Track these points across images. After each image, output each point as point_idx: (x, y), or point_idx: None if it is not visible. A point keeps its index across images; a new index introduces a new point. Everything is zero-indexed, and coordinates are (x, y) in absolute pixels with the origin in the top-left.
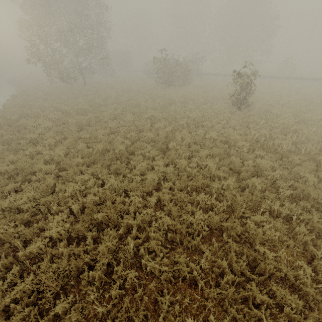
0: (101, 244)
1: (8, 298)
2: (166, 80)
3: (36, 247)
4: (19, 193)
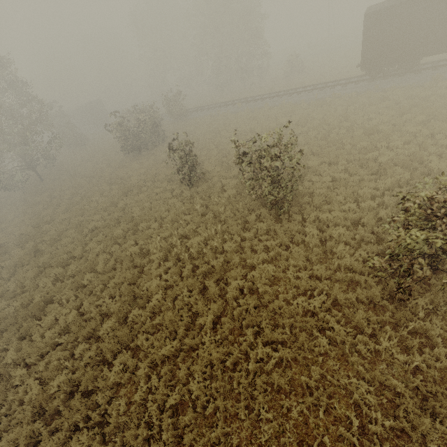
0: None
1: None
2: (131, 148)
3: None
4: None
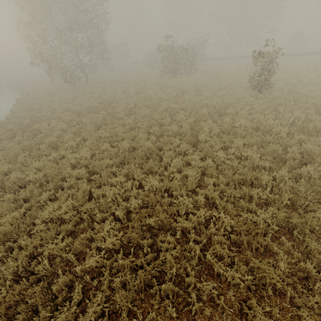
0: (167, 254)
1: (80, 320)
2: (172, 68)
3: (94, 261)
4: (55, 202)
